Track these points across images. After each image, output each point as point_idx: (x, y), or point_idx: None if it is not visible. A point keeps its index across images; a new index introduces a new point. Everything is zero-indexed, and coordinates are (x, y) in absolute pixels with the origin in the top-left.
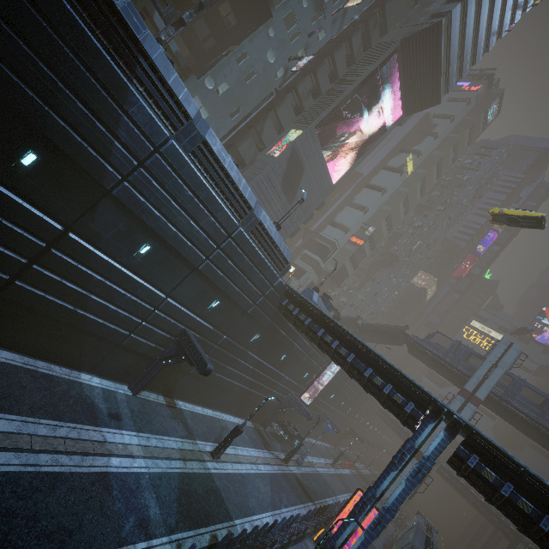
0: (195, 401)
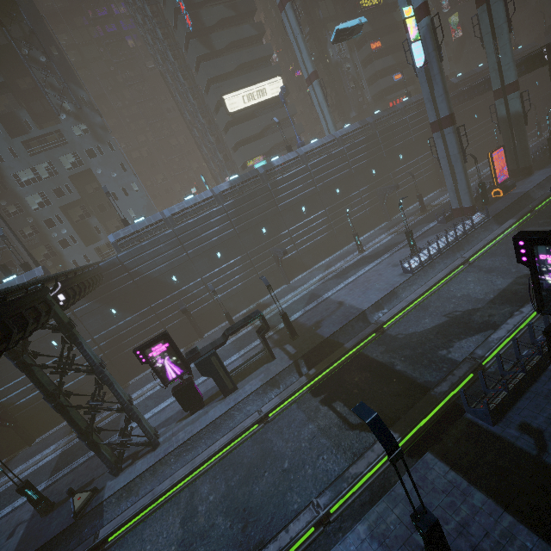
0: None
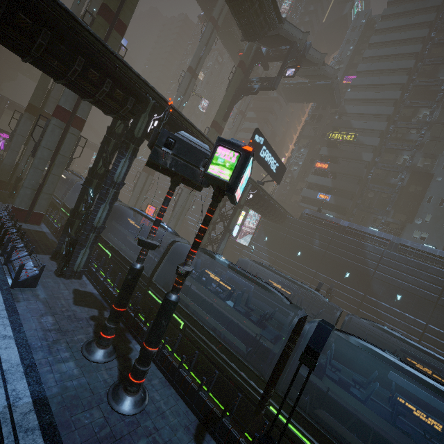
0: None
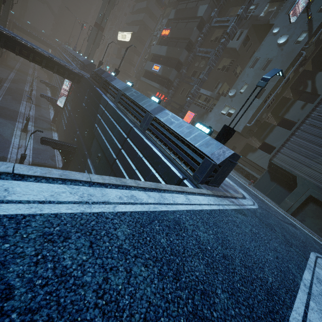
0: None
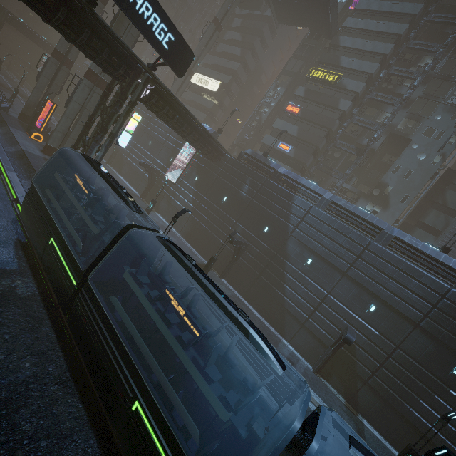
0: (388, 437)
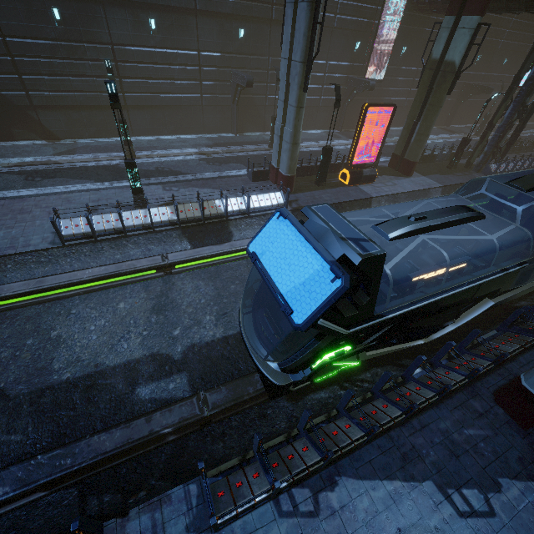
0: None
